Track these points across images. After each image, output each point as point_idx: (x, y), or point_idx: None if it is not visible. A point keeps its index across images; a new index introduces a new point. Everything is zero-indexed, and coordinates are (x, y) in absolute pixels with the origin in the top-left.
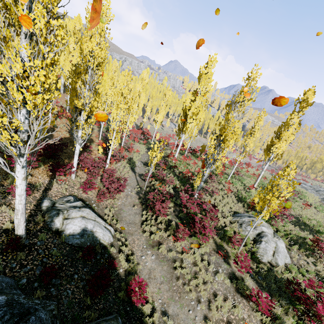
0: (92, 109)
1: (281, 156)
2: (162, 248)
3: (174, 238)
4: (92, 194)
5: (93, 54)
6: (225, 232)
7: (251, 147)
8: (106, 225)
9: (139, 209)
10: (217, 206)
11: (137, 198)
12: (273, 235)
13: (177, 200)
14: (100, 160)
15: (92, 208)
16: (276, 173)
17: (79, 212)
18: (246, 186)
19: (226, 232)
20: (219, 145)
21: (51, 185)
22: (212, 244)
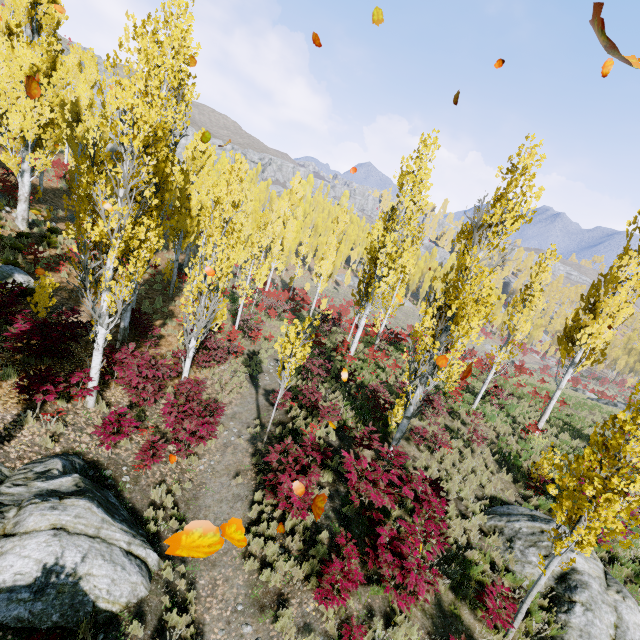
0: (139, 245)
1: (602, 354)
2: (284, 620)
3: (320, 589)
4: (132, 445)
5: (130, 116)
6: (467, 566)
7: (527, 331)
8: (133, 544)
9: (248, 484)
10: (446, 480)
11: (250, 454)
12: (605, 582)
13: (342, 464)
14: (175, 360)
15: (118, 489)
16: (584, 386)
17: (51, 513)
18: (519, 424)
19: (469, 567)
20: (445, 328)
21: (19, 425)
22: (430, 609)
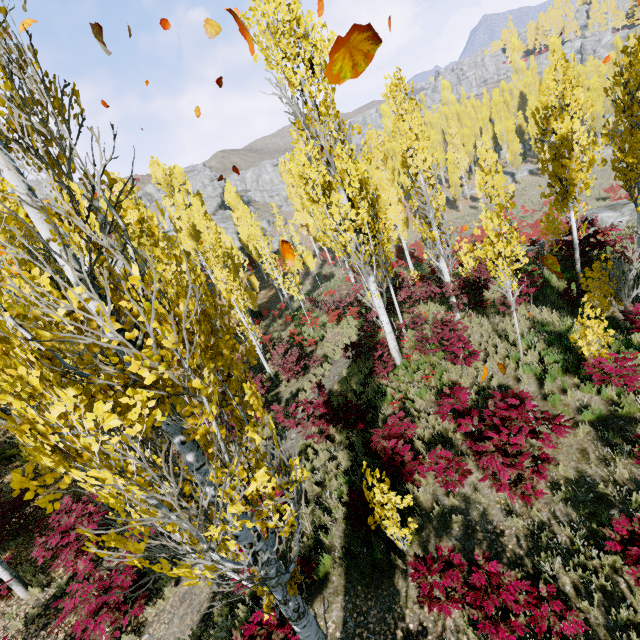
0: None
1: None
2: None
3: None
4: None
5: None
6: None
7: None
8: None
9: None
10: None
11: (199, 617)
12: None
13: None
14: None
15: None
16: None
17: None
18: None
19: None
20: None
21: None
22: None
